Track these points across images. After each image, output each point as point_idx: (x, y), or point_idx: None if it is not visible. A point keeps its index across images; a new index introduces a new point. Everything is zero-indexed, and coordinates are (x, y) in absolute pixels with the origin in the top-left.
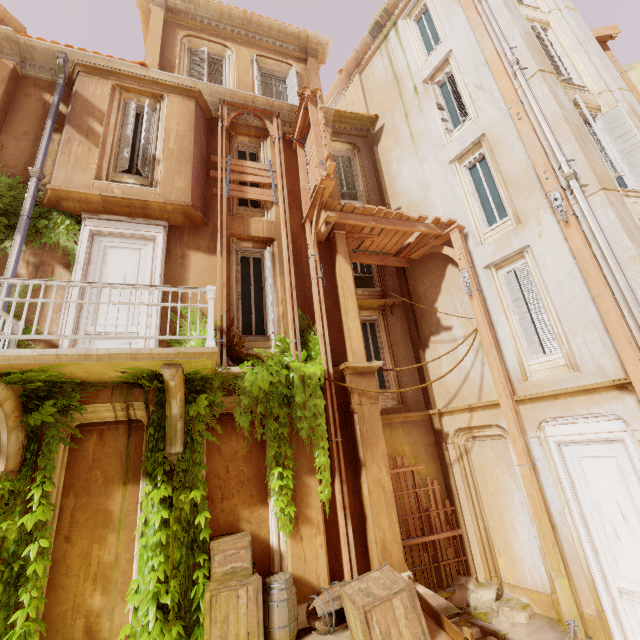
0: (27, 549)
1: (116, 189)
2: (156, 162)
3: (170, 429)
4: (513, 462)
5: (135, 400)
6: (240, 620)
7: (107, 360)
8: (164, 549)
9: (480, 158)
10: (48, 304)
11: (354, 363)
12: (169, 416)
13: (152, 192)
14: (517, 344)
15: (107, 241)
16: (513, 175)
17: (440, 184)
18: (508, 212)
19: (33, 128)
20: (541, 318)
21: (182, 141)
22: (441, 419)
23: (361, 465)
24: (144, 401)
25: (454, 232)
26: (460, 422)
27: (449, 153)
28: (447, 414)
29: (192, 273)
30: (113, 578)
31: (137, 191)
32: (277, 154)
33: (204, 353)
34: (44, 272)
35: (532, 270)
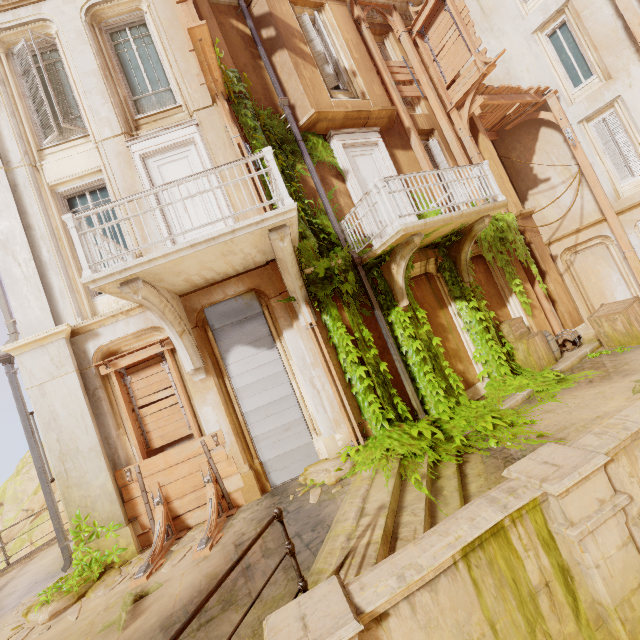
0: (434, 342)
1: (347, 104)
2: (351, 74)
3: (464, 267)
4: (613, 256)
5: (431, 257)
6: (541, 350)
7: (469, 216)
8: (486, 332)
9: (560, 25)
10: (343, 208)
11: (524, 210)
12: (462, 259)
13: (367, 102)
14: (610, 175)
15: (351, 152)
16: (602, 37)
17: (524, 56)
18: (597, 71)
19: (246, 59)
20: (629, 151)
21: (359, 50)
22: (549, 248)
23: (544, 273)
24: (435, 257)
25: (551, 97)
26: (567, 244)
27: (531, 24)
28: (555, 242)
29: (404, 168)
30: (461, 355)
31: (359, 104)
32: (411, 49)
33: (504, 204)
34: (328, 185)
35: (622, 116)
